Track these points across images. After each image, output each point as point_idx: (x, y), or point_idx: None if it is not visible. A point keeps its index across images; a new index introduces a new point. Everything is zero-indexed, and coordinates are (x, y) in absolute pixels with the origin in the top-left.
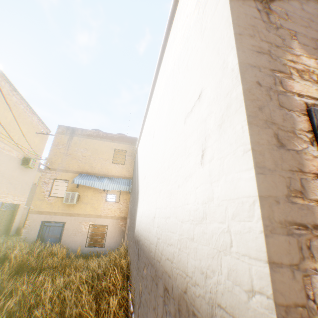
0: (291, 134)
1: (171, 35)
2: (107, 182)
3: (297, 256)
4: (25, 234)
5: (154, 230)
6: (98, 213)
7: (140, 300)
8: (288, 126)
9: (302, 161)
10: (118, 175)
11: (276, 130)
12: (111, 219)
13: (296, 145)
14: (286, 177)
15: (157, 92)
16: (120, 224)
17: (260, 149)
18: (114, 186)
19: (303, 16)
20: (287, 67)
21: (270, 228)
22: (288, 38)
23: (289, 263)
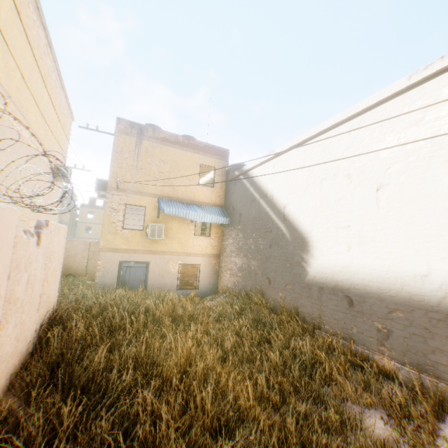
0: None
1: (447, 84)
2: (201, 212)
3: None
4: (100, 278)
5: (427, 286)
6: (187, 251)
7: (387, 335)
8: None
9: None
10: (207, 202)
11: None
12: (203, 258)
13: None
14: None
15: (378, 133)
16: (213, 263)
17: None
18: (212, 218)
19: None
20: None
21: None
22: None
23: None
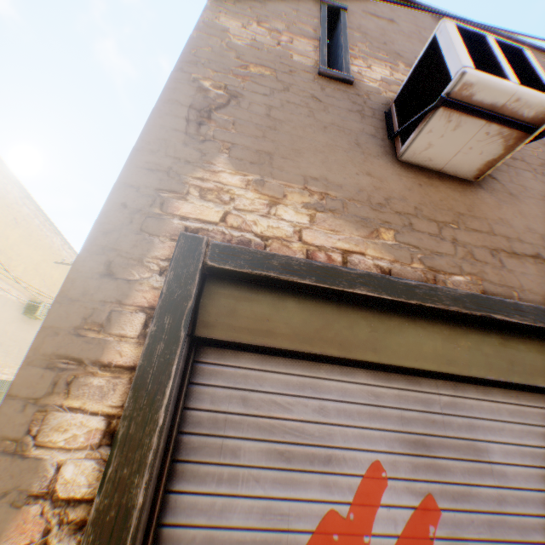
0: (136, 262)
1: None
2: None
3: (46, 390)
4: None
5: None
6: None
7: None
8: (138, 253)
9: (132, 292)
10: None
11: (114, 257)
12: None
13: (135, 274)
14: (91, 308)
15: None
16: None
17: (76, 277)
18: None
19: (264, 123)
20: (188, 185)
21: (31, 360)
22: (216, 151)
23: (29, 397)
